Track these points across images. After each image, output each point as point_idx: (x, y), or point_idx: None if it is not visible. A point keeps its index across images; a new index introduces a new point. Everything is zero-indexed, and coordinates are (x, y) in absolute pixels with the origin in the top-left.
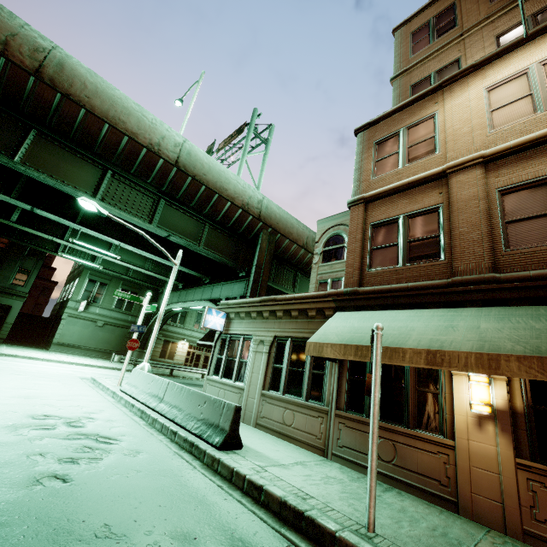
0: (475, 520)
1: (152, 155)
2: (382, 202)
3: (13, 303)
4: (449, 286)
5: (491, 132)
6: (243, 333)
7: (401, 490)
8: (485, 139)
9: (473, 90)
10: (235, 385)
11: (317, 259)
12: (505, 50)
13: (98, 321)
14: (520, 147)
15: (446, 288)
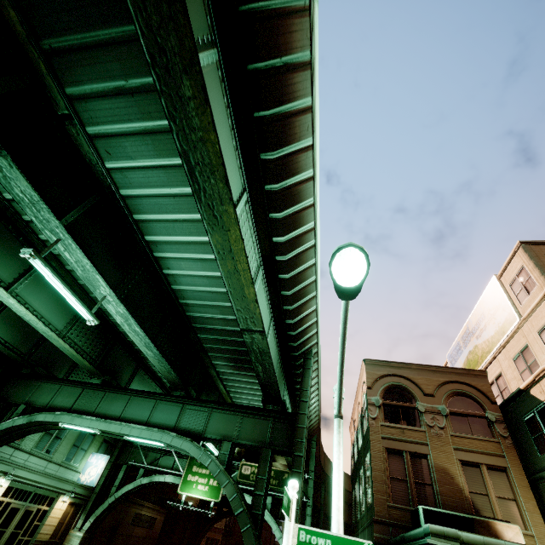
0: None
1: (311, 211)
2: None
3: None
4: None
5: None
6: None
7: None
8: None
9: None
10: None
11: (376, 413)
12: None
13: None
14: None
15: None
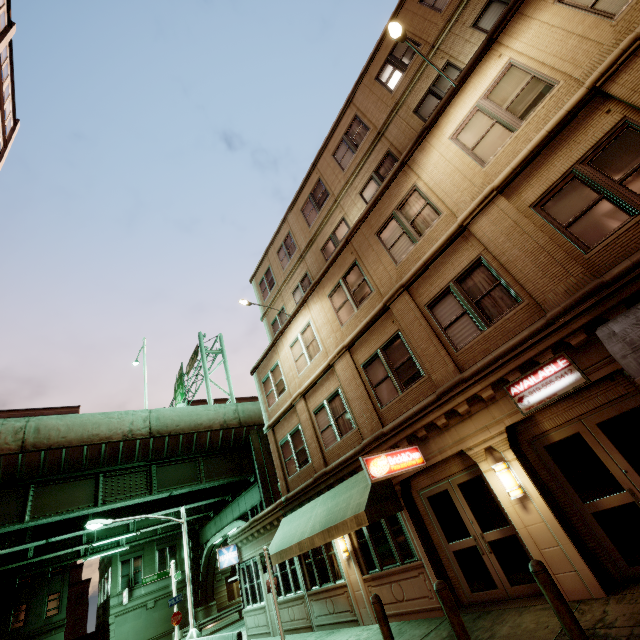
0: (364, 624)
1: (129, 442)
2: (279, 426)
3: (54, 639)
4: (315, 482)
5: (299, 375)
6: (250, 557)
7: (342, 628)
8: (299, 380)
9: (286, 346)
10: (260, 607)
11: None
12: (287, 324)
13: (148, 602)
14: (309, 387)
15: (312, 485)
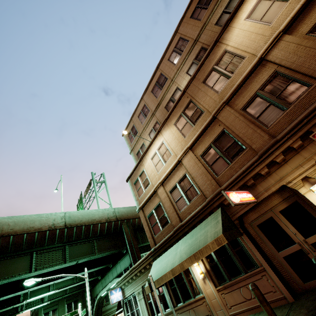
0: None
1: (52, 231)
2: (146, 206)
3: None
4: (174, 233)
5: (158, 173)
6: (131, 294)
7: None
8: (158, 176)
9: (148, 160)
10: None
11: None
12: (148, 147)
13: None
14: (165, 177)
15: (173, 235)
